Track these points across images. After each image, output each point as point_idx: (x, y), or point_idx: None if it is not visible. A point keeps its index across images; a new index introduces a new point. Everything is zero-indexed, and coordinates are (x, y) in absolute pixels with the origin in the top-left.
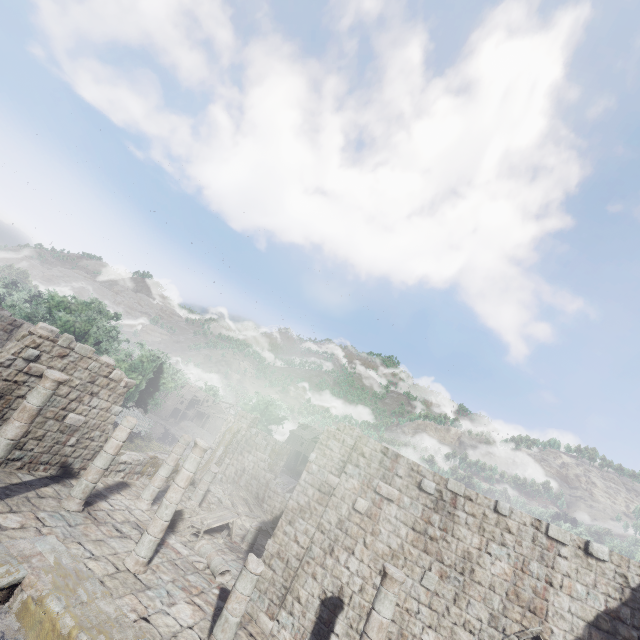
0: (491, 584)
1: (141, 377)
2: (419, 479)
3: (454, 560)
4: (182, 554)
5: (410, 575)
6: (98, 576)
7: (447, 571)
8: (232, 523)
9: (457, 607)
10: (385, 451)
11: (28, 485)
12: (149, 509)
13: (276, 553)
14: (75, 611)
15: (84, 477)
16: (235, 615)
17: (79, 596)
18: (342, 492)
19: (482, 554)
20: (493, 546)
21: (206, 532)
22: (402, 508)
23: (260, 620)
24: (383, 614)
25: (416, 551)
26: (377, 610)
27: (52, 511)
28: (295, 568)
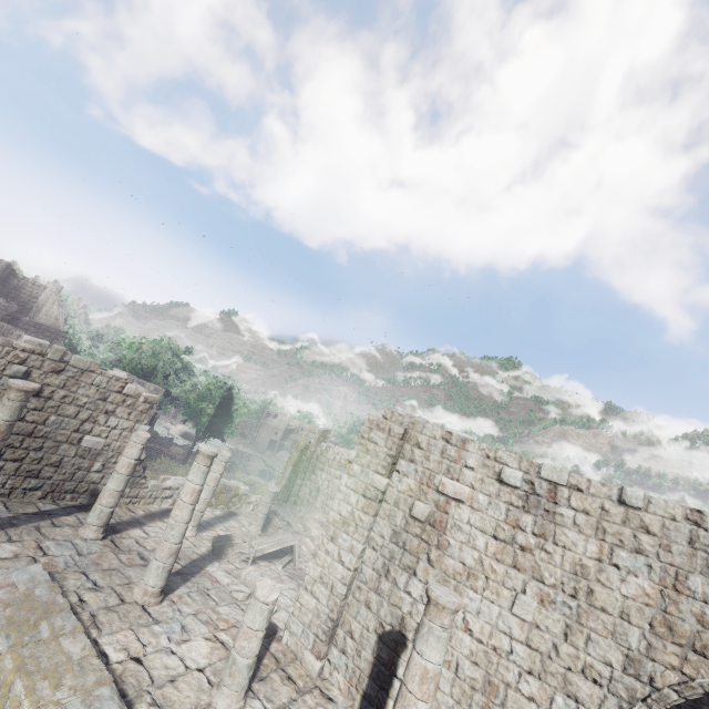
0: (623, 611)
1: (210, 405)
2: (498, 469)
3: (560, 578)
4: (221, 583)
5: (495, 600)
6: (91, 609)
7: (550, 594)
8: (294, 547)
9: (570, 645)
10: (447, 437)
11: (45, 514)
12: (194, 536)
13: (318, 577)
14: (23, 651)
15: (98, 502)
16: (244, 655)
17: (39, 633)
18: (395, 496)
19: (604, 567)
20: (621, 555)
21: (264, 558)
22: (477, 510)
23: (305, 660)
24: (427, 657)
25: (501, 567)
26: (418, 651)
27: (63, 540)
28: (341, 595)
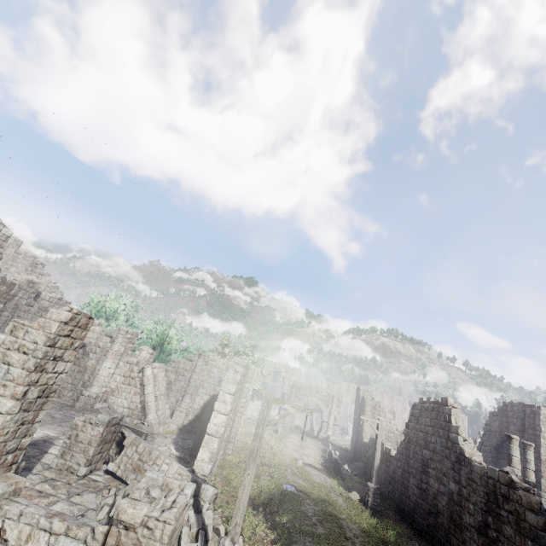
0: None
1: None
2: None
3: None
4: None
5: None
6: None
7: None
8: None
9: None
10: None
11: None
12: None
13: None
14: None
15: None
16: None
17: None
18: None
19: None
20: None
21: None
22: None
23: None
24: None
25: None
26: None
27: None
28: None
